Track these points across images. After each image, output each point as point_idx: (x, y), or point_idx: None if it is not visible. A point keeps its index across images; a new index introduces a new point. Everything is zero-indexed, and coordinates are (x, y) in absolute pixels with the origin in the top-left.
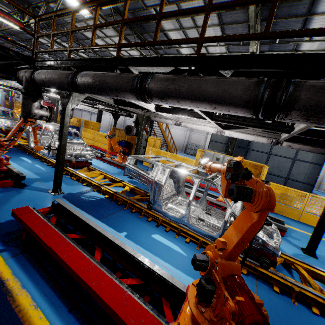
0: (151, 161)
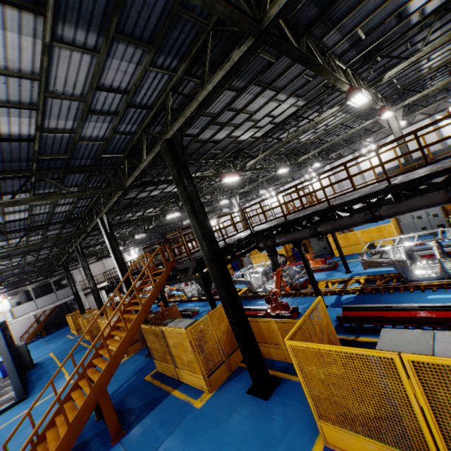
0: (381, 249)
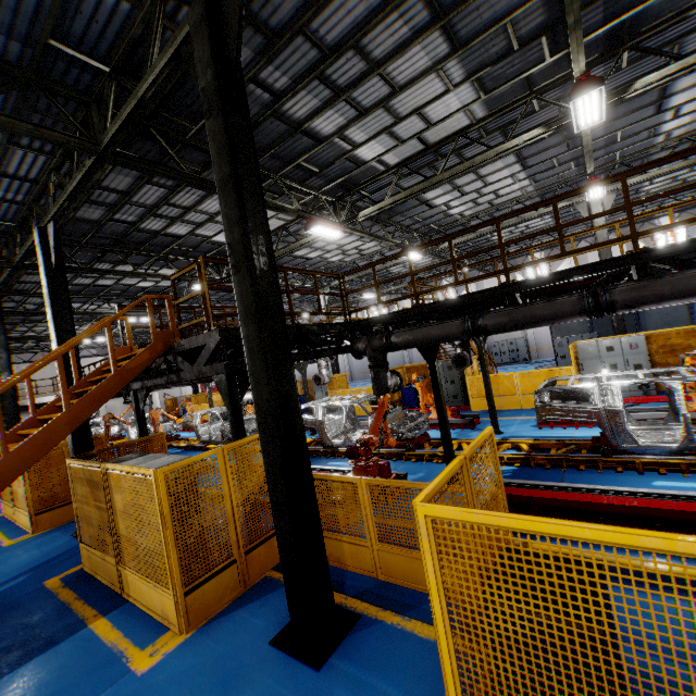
0: (578, 385)
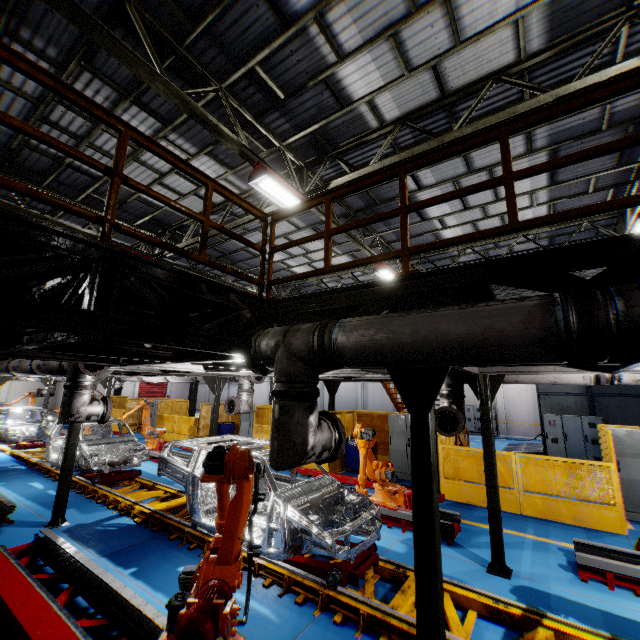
0: None
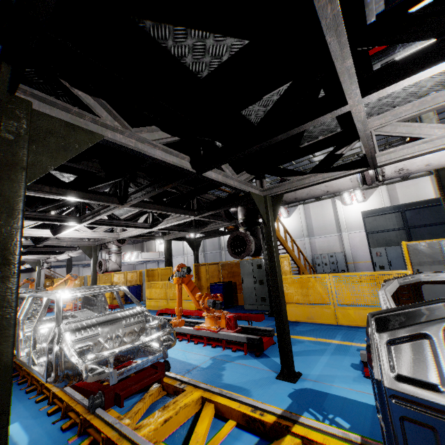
0: None
